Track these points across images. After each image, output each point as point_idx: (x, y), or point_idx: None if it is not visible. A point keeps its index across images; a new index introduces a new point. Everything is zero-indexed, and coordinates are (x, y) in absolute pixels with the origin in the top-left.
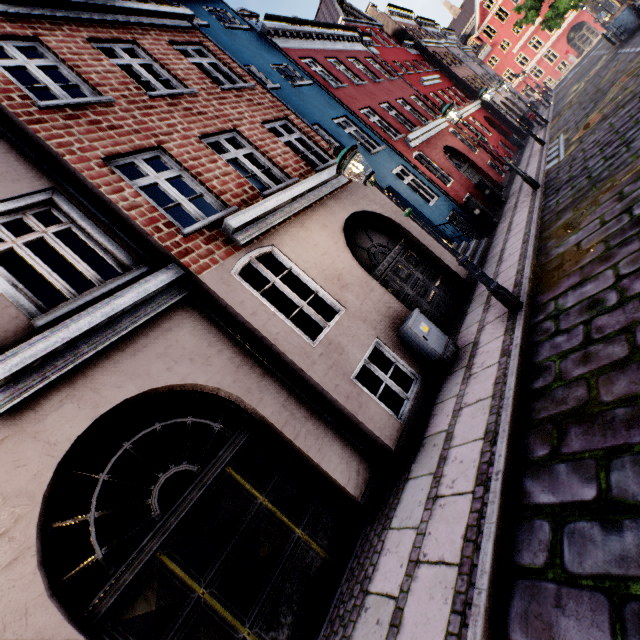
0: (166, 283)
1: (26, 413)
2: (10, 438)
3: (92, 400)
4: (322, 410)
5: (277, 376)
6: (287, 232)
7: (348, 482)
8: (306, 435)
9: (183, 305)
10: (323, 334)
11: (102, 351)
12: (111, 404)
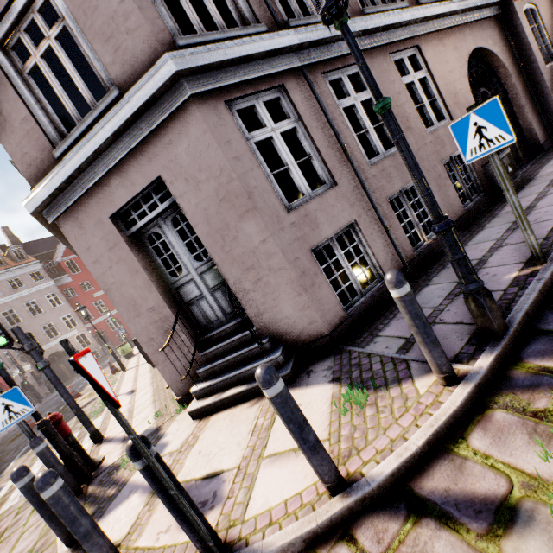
0: (500, 0)
1: (461, 31)
2: (458, 37)
3: (474, 40)
4: (537, 101)
5: (521, 77)
6: (541, 2)
7: (538, 135)
8: (528, 107)
9: (495, 20)
10: (548, 65)
11: (475, 22)
12: (478, 46)
